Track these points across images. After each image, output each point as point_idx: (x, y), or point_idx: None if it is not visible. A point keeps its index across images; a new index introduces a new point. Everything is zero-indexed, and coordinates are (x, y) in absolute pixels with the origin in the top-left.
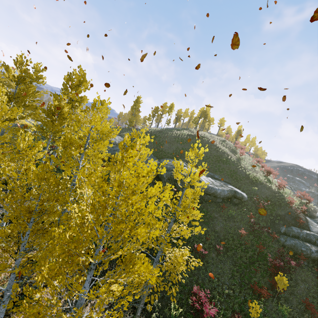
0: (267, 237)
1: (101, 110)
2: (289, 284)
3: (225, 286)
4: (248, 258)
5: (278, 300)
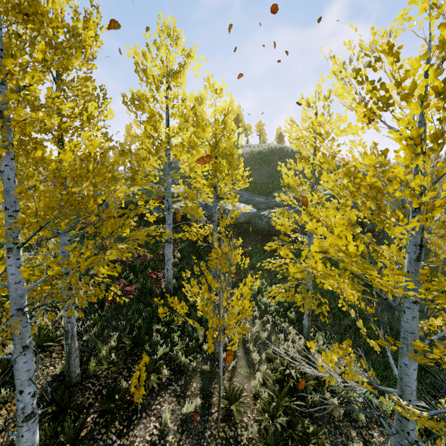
0: None
1: None
2: None
3: None
4: None
5: None
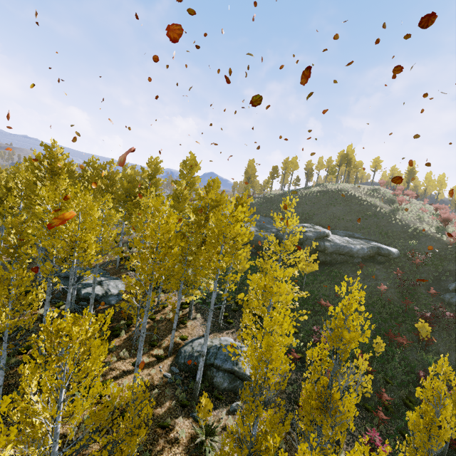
0: (423, 295)
1: (214, 186)
2: (449, 341)
3: None
4: (389, 313)
5: (428, 353)
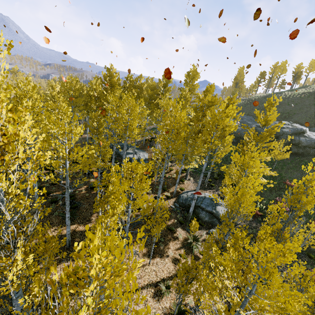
0: None
1: (210, 91)
2: None
3: (312, 209)
4: None
5: None
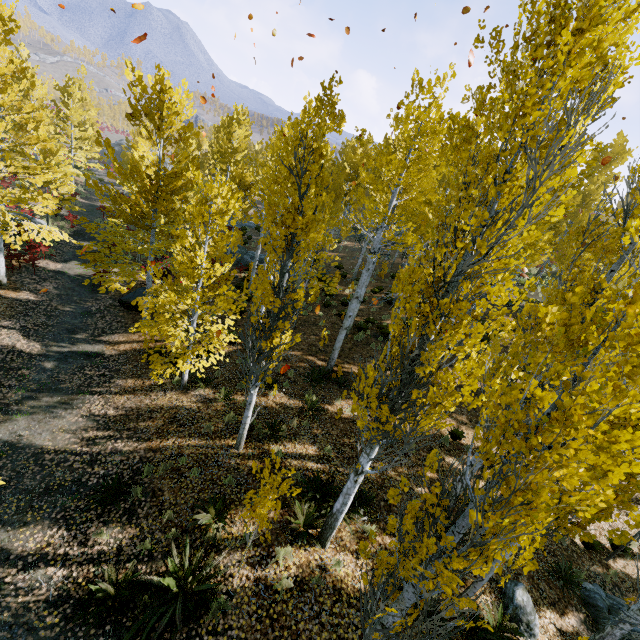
0: None
1: None
2: None
3: None
4: None
5: None
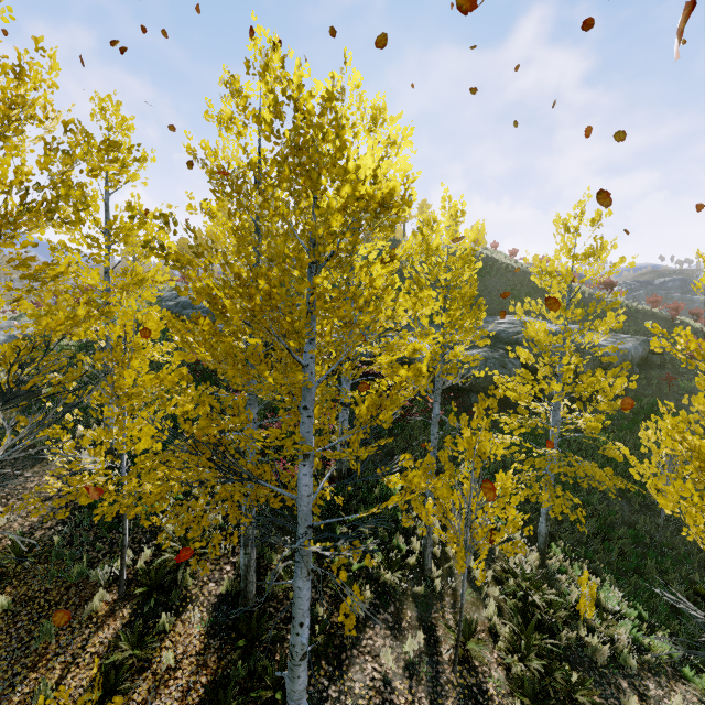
0: None
1: None
2: None
3: None
4: None
5: None
